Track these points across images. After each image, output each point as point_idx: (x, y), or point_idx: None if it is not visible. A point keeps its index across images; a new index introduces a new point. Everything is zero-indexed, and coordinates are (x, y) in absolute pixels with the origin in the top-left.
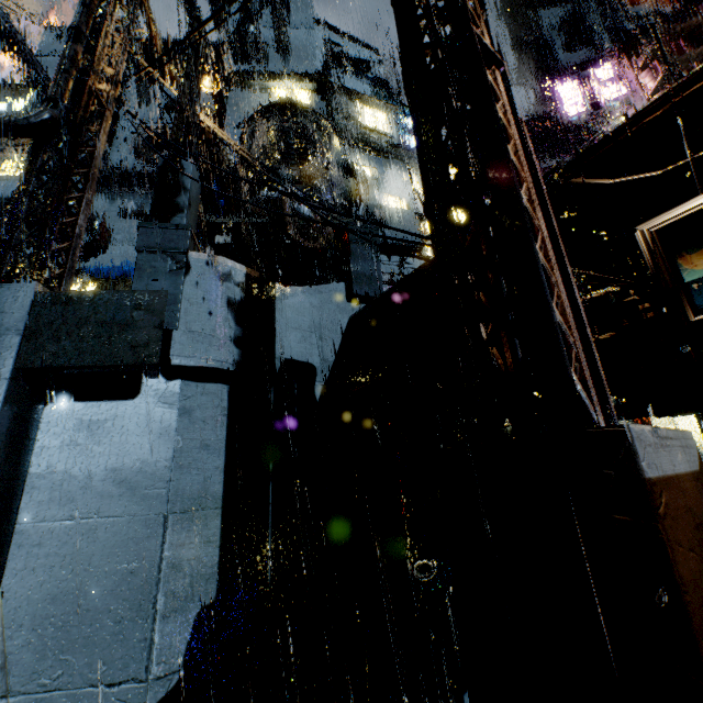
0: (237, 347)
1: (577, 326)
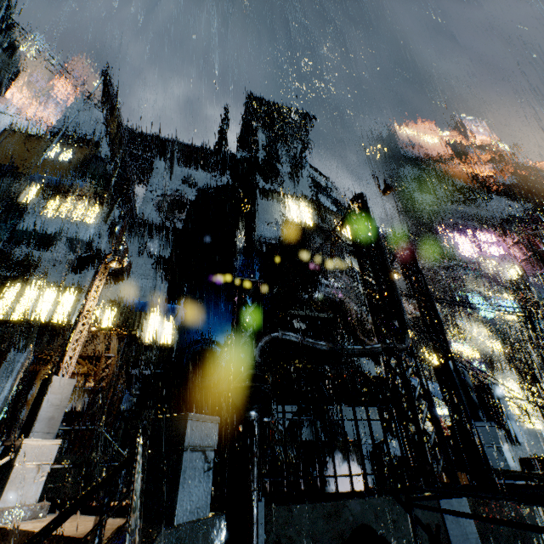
0: None
1: None
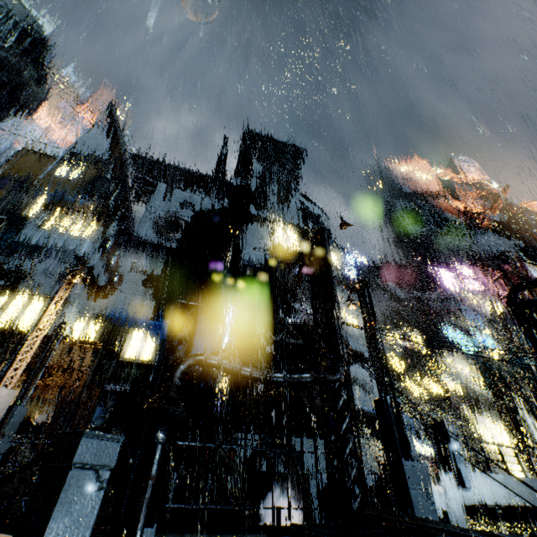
0: None
1: None
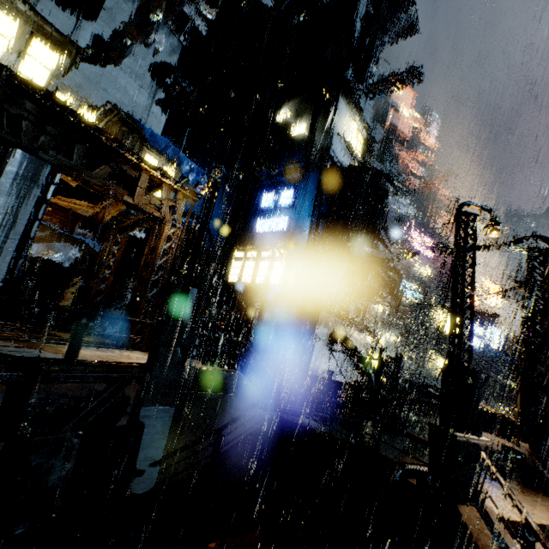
0: None
1: None
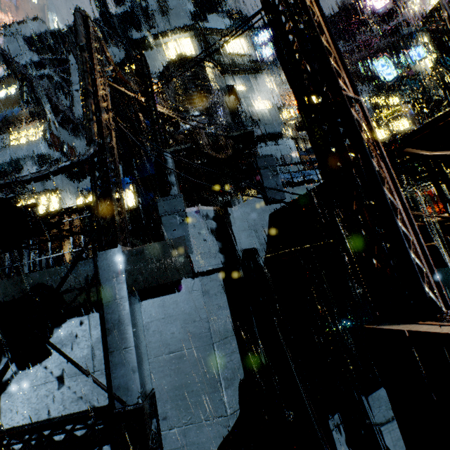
0: (222, 254)
1: (424, 257)
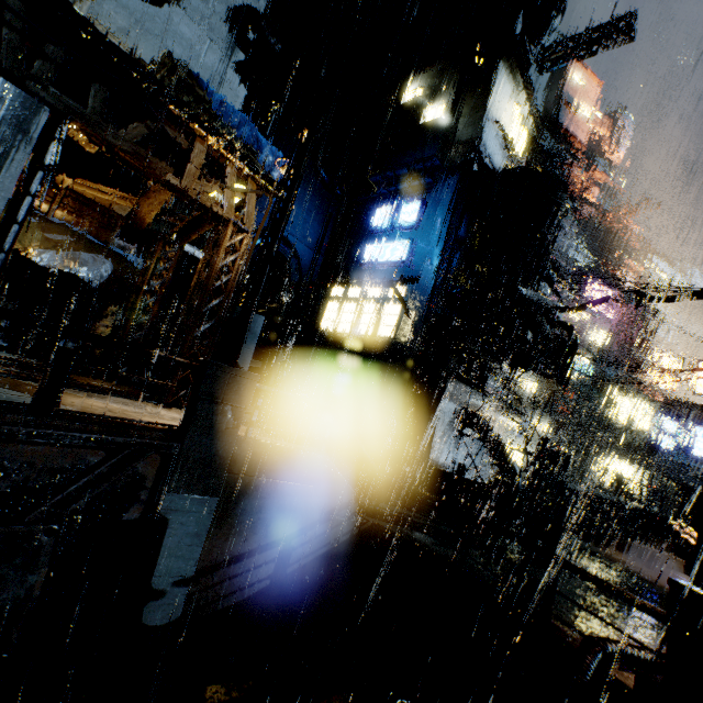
0: None
1: None
